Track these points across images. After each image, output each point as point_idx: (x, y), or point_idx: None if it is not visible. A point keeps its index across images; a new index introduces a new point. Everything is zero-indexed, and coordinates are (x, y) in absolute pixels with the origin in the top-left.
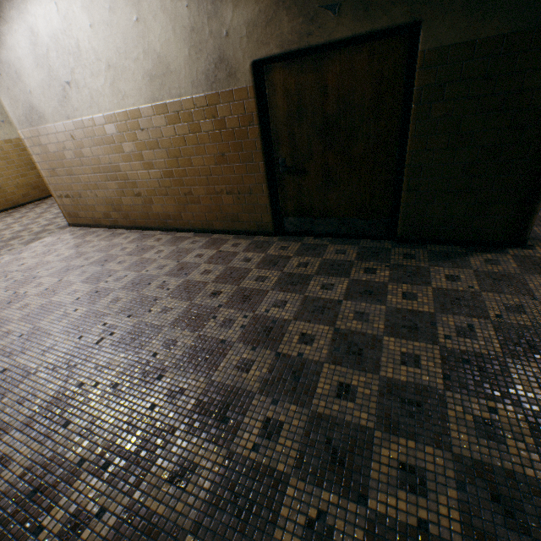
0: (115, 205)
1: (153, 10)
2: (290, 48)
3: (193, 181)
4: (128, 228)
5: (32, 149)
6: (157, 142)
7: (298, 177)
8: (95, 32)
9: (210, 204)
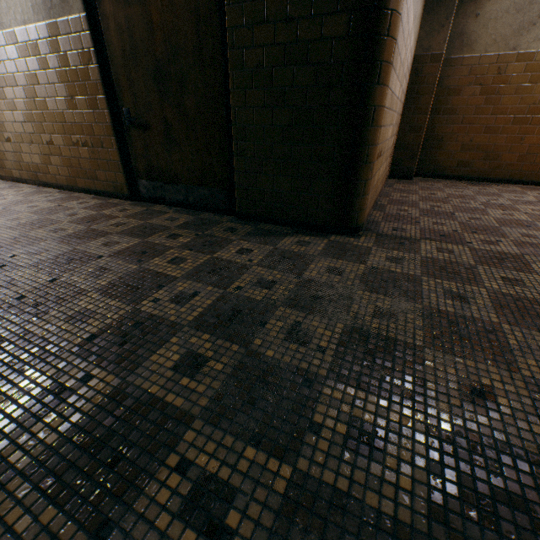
0: None
1: None
2: None
3: (52, 127)
4: (6, 179)
5: None
6: (14, 78)
7: (144, 132)
8: None
9: (71, 156)
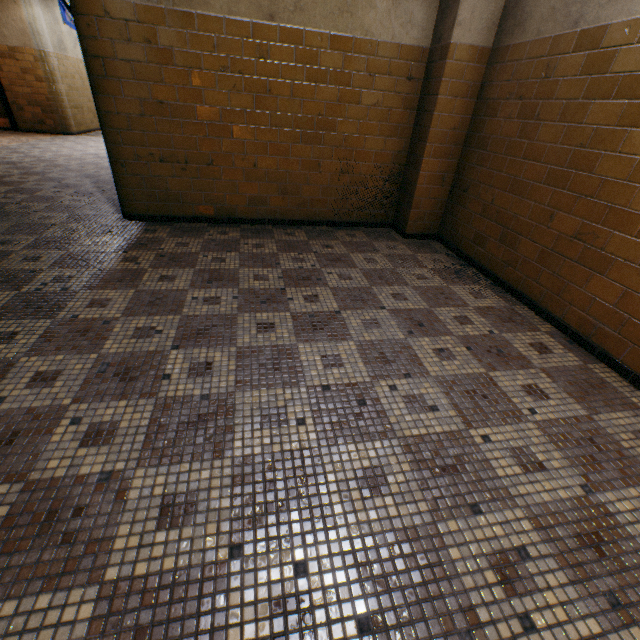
0: None
1: None
2: None
3: None
4: None
5: None
6: None
7: None
8: None
9: None
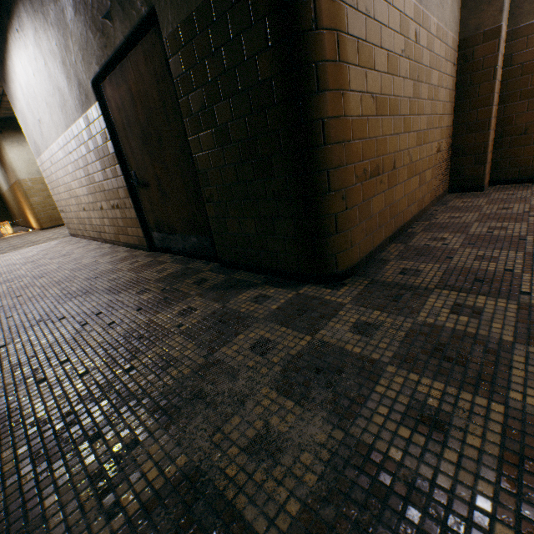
0: (79, 218)
1: (47, 54)
2: (102, 63)
3: (100, 196)
4: (89, 239)
5: (43, 174)
6: (78, 162)
7: (147, 190)
8: (37, 79)
9: (113, 217)
